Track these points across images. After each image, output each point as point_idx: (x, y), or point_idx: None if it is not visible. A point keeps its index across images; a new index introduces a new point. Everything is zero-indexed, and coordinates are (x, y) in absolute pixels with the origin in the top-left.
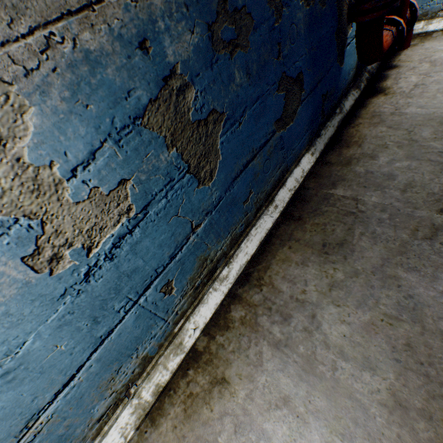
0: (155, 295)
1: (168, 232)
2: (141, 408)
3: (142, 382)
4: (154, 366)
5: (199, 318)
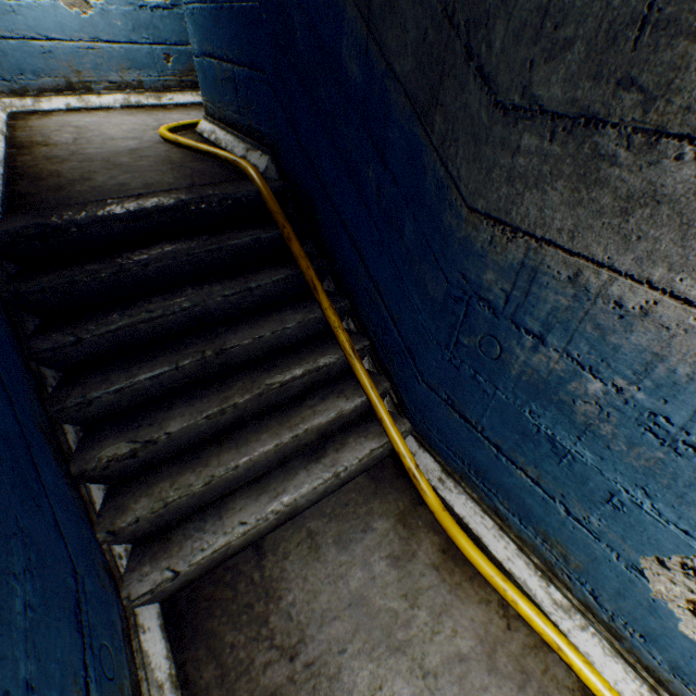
0: (161, 54)
1: (180, 30)
2: (128, 102)
3: (135, 94)
4: (144, 94)
5: (177, 99)
